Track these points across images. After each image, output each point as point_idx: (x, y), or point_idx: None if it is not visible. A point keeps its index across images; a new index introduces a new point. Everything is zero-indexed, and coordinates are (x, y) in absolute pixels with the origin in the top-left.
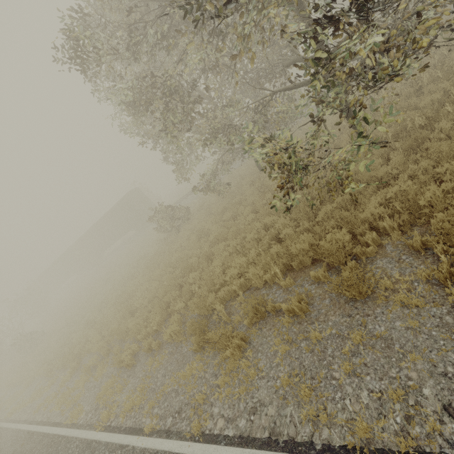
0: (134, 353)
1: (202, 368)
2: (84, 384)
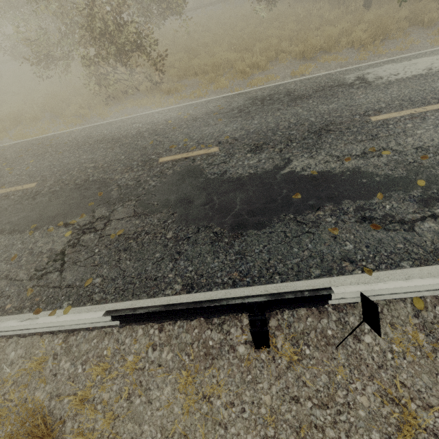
0: None
1: None
2: None
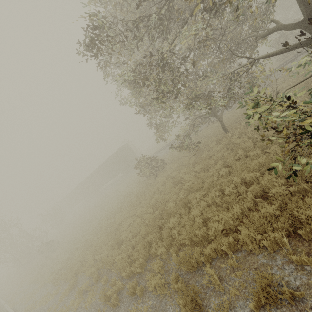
0: (118, 290)
1: None
2: (76, 307)
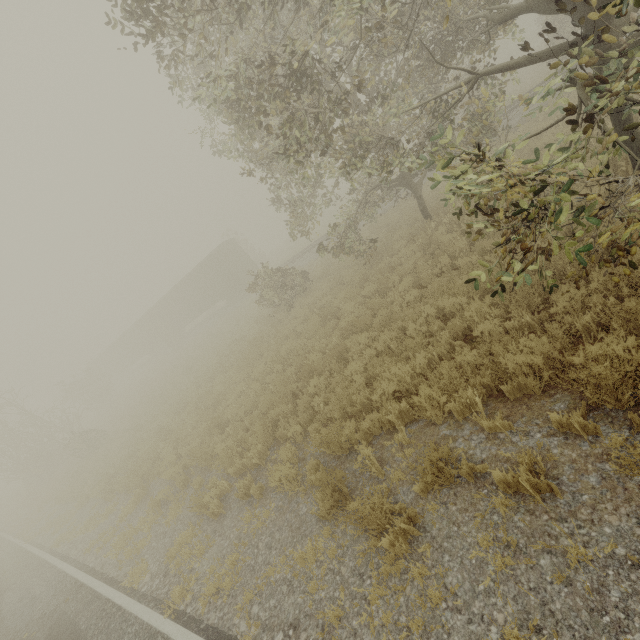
0: (222, 494)
1: (335, 553)
2: (150, 526)
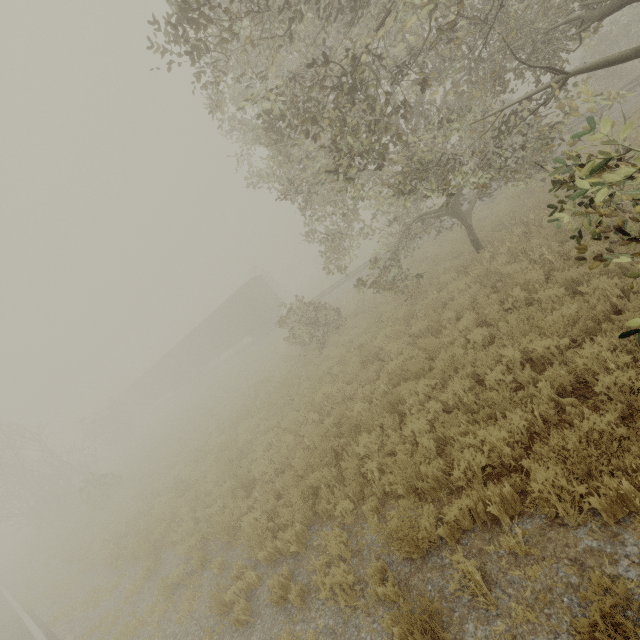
0: (249, 589)
1: None
2: (158, 620)
